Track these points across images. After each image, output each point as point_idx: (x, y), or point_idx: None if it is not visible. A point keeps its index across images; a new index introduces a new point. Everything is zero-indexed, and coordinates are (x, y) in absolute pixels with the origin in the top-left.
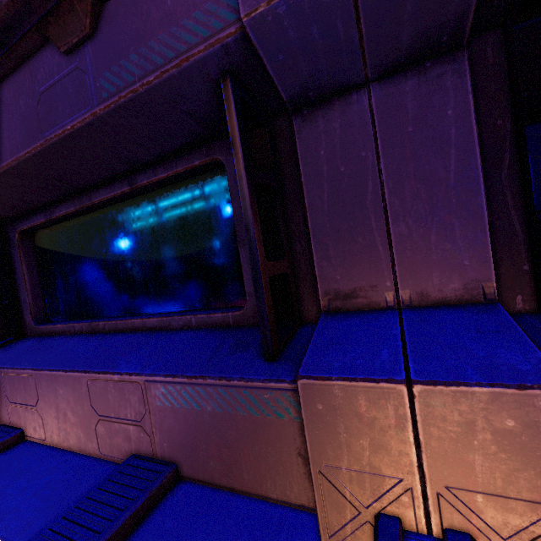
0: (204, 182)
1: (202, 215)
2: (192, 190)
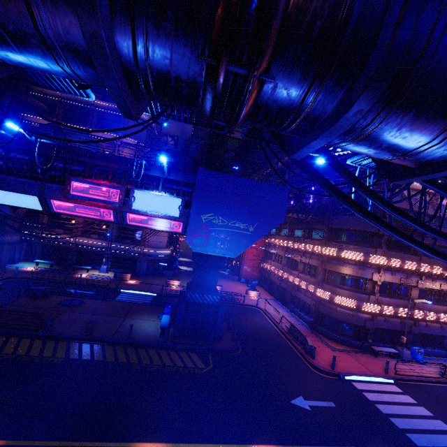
0: (446, 250)
1: (445, 252)
2: (445, 250)
